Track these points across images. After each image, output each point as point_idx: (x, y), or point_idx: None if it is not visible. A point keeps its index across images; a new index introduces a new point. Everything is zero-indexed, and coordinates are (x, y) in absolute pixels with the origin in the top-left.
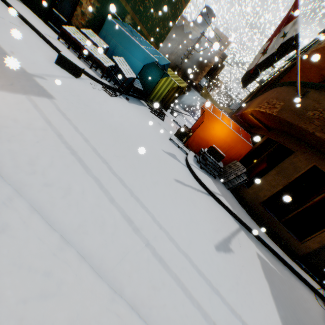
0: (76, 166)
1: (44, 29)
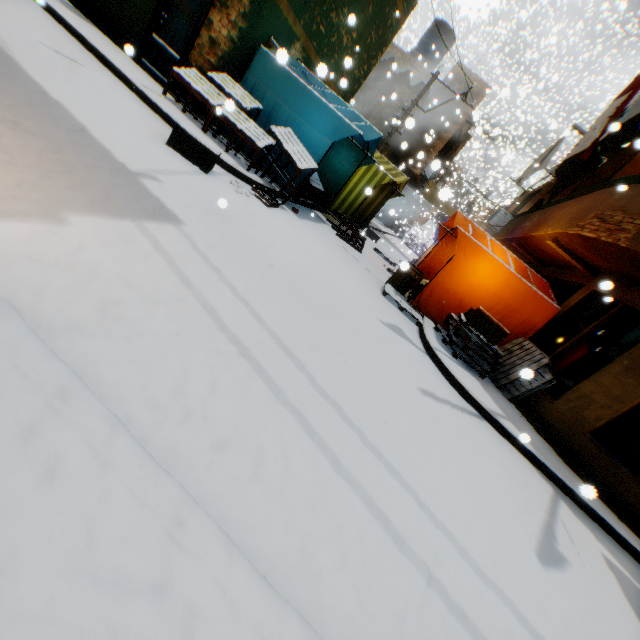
0: (257, 385)
1: (137, 74)
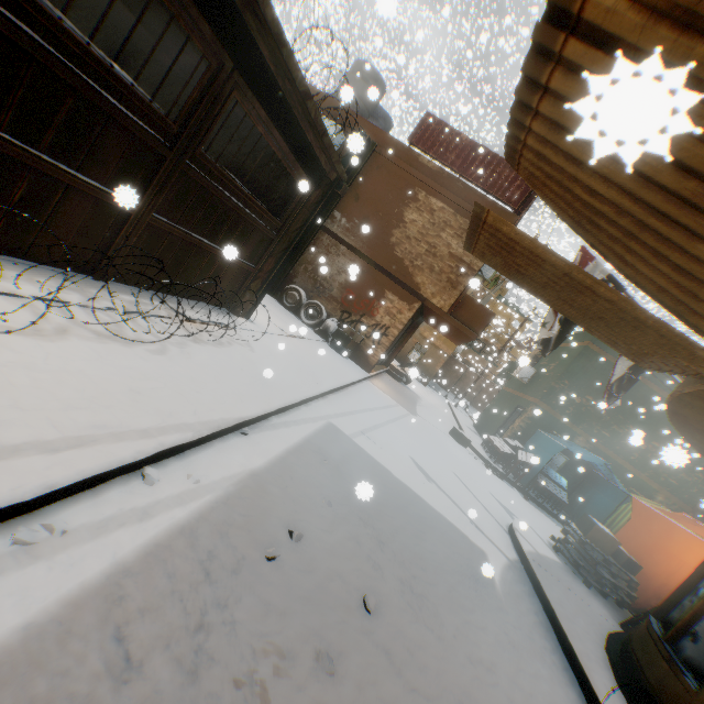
0: (384, 403)
1: (476, 439)
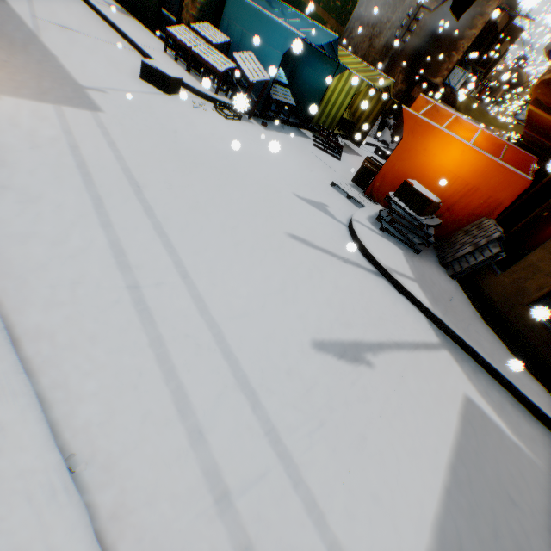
0: (74, 179)
1: (148, 41)
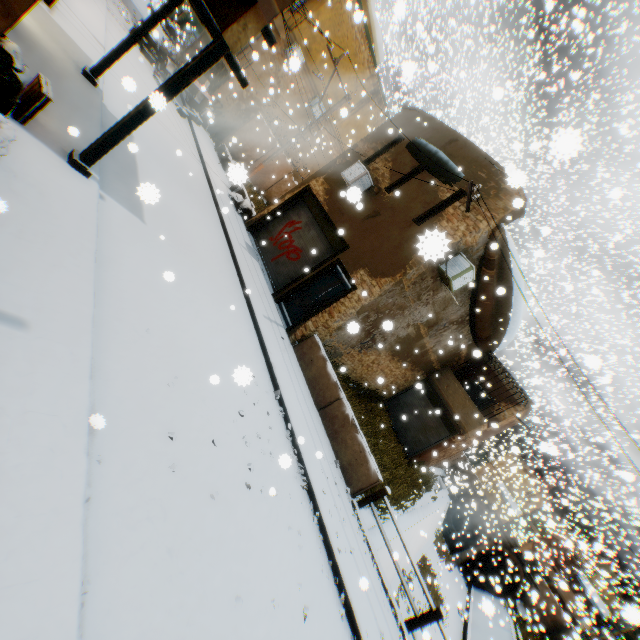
0: None
1: None
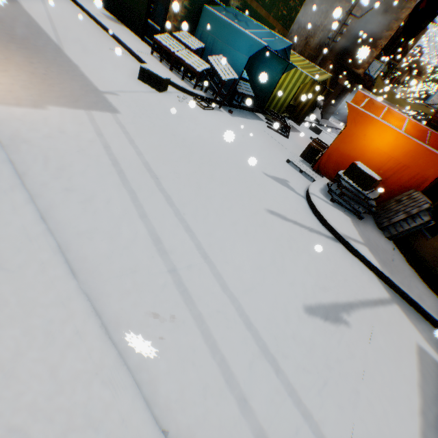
0: (113, 177)
1: (138, 46)
